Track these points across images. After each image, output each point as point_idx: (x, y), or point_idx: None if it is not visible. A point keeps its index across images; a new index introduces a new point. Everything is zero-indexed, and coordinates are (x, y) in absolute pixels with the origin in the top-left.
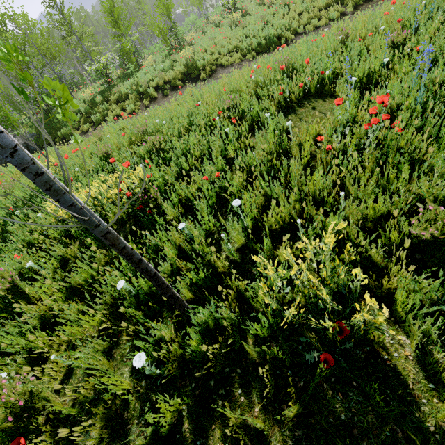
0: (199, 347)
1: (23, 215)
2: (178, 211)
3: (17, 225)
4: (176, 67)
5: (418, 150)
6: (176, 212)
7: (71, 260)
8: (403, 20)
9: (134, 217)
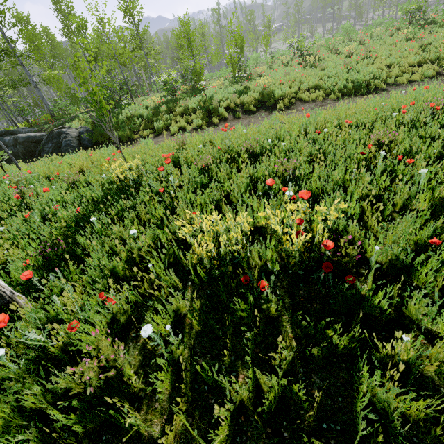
0: None
1: (102, 225)
2: (374, 280)
3: (95, 239)
4: (250, 92)
5: None
6: (372, 282)
7: (193, 326)
8: None
9: (284, 271)
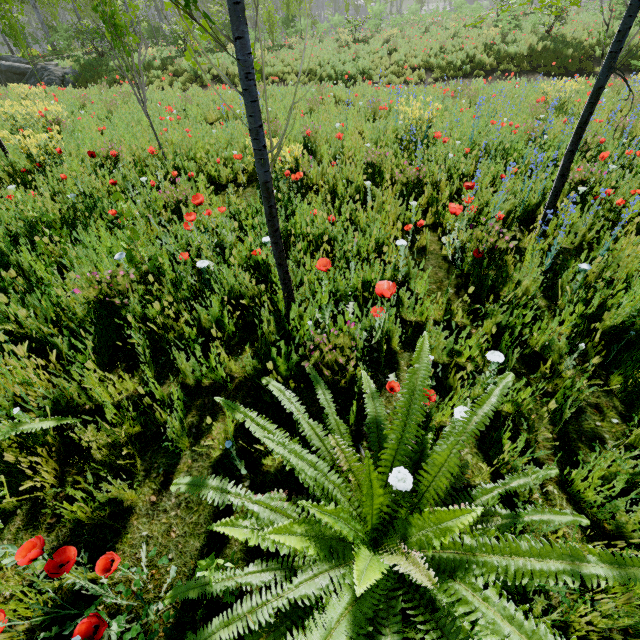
0: (0, 167)
1: None
2: None
3: None
4: None
5: (177, 144)
6: None
7: None
8: (365, 97)
9: None
